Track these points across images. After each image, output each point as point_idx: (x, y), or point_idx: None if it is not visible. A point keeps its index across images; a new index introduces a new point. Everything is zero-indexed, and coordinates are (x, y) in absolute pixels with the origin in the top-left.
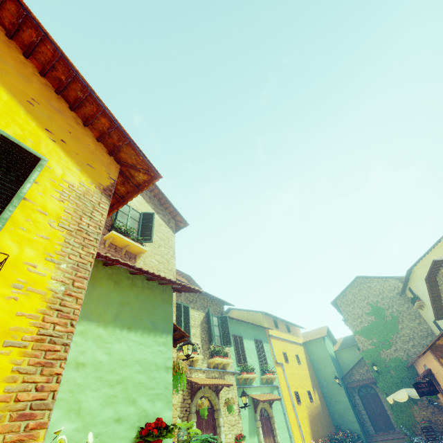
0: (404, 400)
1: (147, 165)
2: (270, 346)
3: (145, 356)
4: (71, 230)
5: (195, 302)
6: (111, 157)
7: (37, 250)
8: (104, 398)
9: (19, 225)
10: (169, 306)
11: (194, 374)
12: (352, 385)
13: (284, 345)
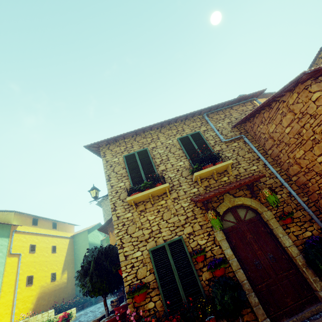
0: None
1: None
2: (10, 240)
3: None
4: None
5: None
6: None
7: None
8: None
9: None
10: None
11: None
12: None
13: (37, 238)
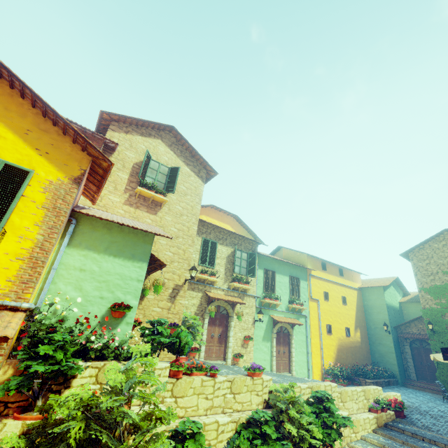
0: (446, 361)
1: (102, 157)
2: (308, 284)
3: (124, 272)
4: (49, 209)
5: (225, 240)
6: (84, 153)
7: (30, 221)
8: (95, 287)
9: (21, 210)
10: (149, 245)
11: (214, 290)
12: (404, 335)
13: (328, 285)
